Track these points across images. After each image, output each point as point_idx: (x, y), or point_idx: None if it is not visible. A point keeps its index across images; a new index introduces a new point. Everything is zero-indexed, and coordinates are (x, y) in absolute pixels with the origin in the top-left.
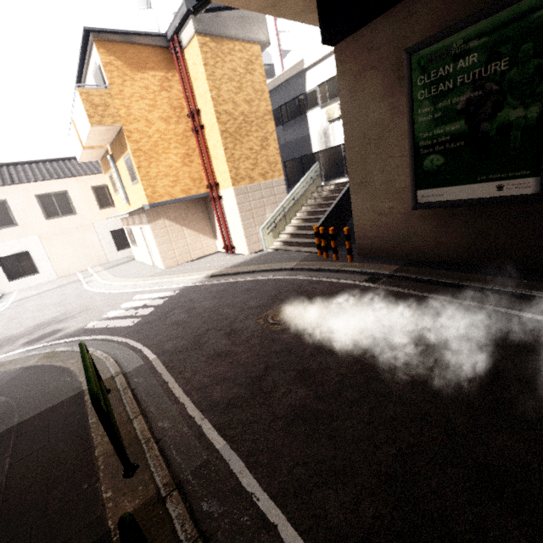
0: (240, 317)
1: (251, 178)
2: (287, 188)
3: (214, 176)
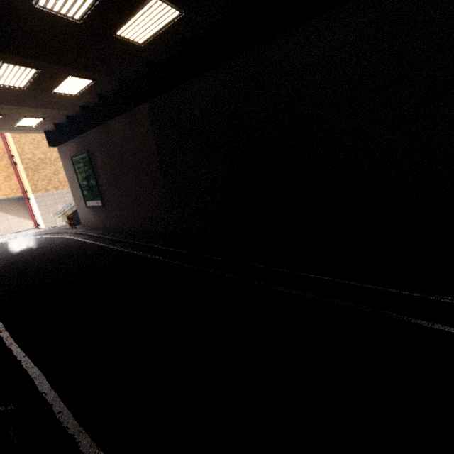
0: (2, 250)
1: (47, 190)
2: None
3: (25, 187)
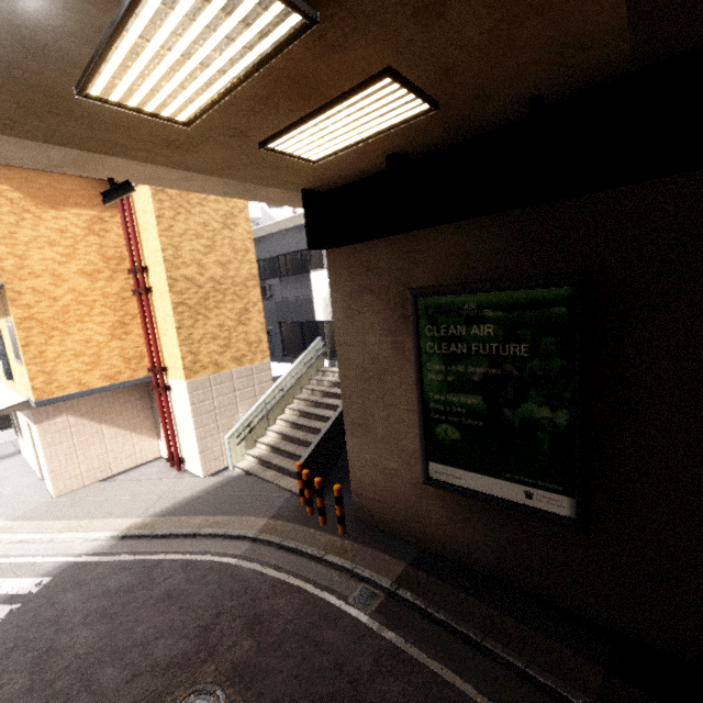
0: None
1: (218, 365)
2: (281, 356)
3: (161, 356)
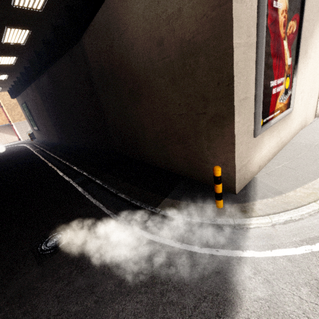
0: None
1: (20, 120)
2: None
3: (9, 119)
